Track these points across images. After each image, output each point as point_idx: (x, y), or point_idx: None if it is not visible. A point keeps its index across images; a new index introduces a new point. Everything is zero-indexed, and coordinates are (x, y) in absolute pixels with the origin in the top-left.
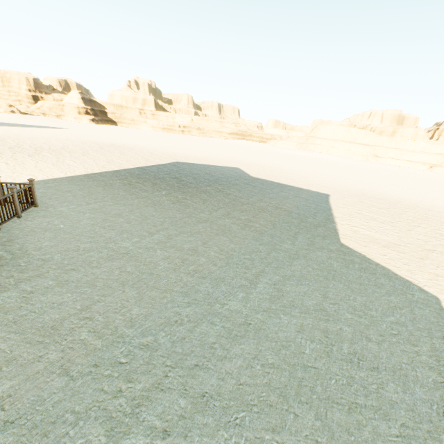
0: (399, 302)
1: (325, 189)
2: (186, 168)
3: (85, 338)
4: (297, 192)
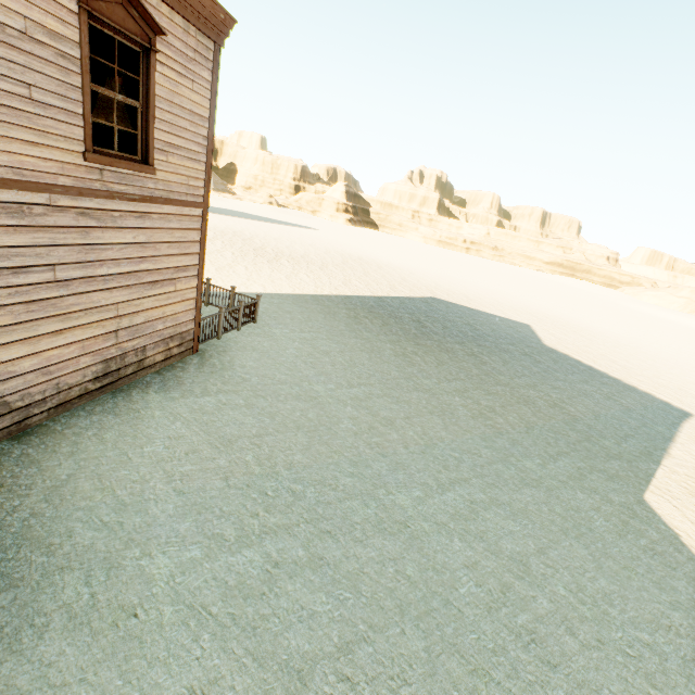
0: (684, 626)
1: (691, 403)
2: (440, 310)
3: (249, 461)
4: (619, 392)
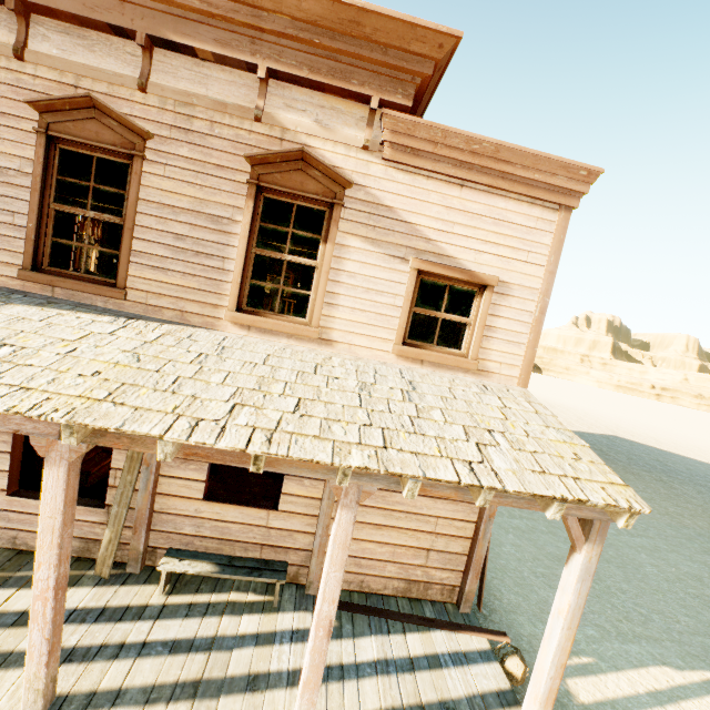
0: None
1: None
2: (623, 446)
3: None
4: None
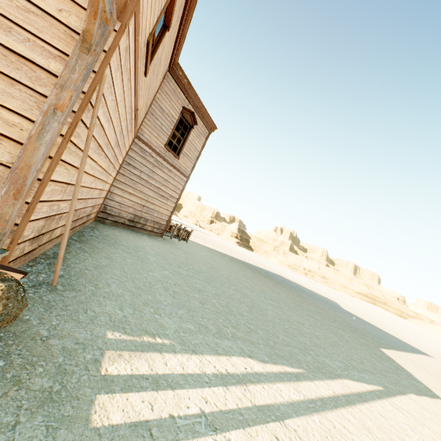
0: (380, 366)
1: (436, 356)
2: (282, 278)
3: (183, 260)
4: (384, 333)
